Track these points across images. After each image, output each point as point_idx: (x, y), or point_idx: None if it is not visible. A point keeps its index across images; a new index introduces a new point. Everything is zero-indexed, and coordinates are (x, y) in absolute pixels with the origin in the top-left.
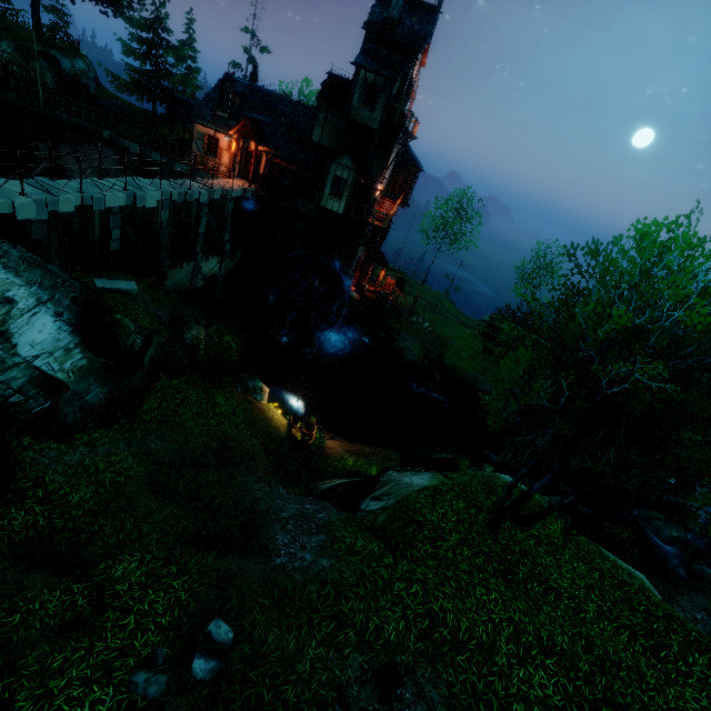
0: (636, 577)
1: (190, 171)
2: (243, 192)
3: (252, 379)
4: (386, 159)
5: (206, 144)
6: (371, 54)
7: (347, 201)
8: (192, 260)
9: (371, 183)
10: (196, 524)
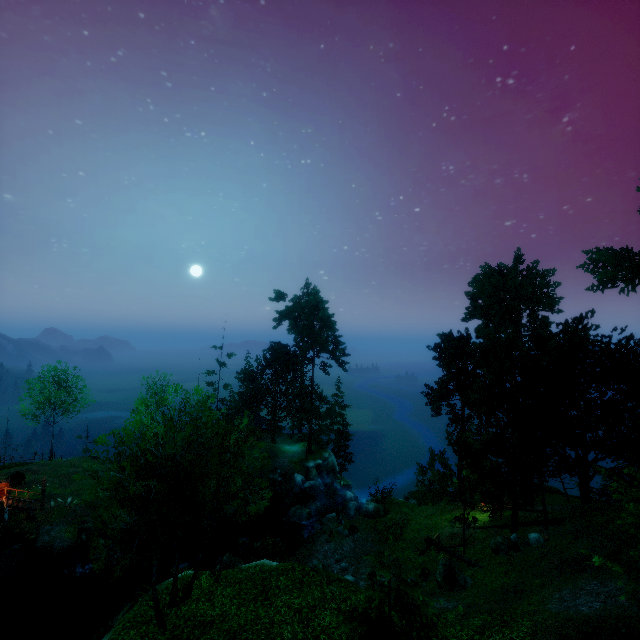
0: (259, 564)
1: None
2: None
3: None
4: None
5: None
6: None
7: None
8: None
9: None
10: None
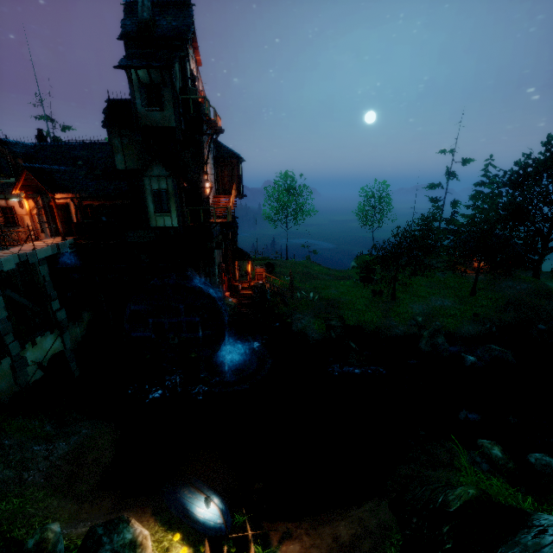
0: None
1: None
2: (57, 249)
3: (112, 531)
4: (200, 155)
5: (0, 218)
6: (136, 56)
7: (177, 211)
8: (4, 356)
9: (197, 185)
10: None
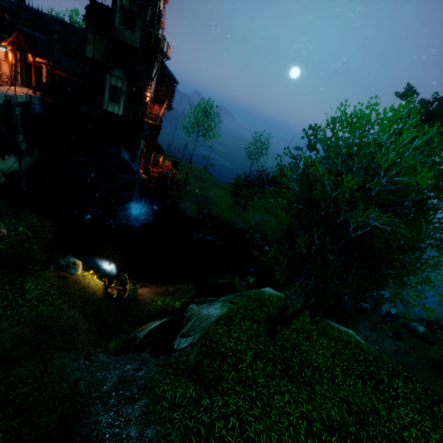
0: (351, 335)
1: None
2: (29, 98)
3: (64, 256)
4: (150, 73)
5: None
6: None
7: (124, 105)
8: None
9: (142, 92)
10: (5, 438)
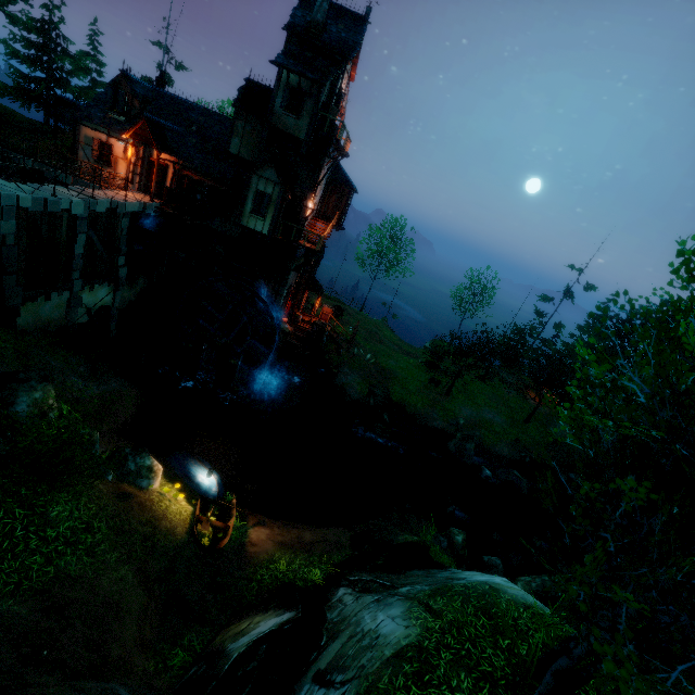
0: None
1: (73, 181)
2: (143, 207)
3: (137, 455)
4: (316, 174)
5: (95, 151)
6: (294, 56)
7: (272, 220)
8: (66, 289)
9: (301, 201)
10: None
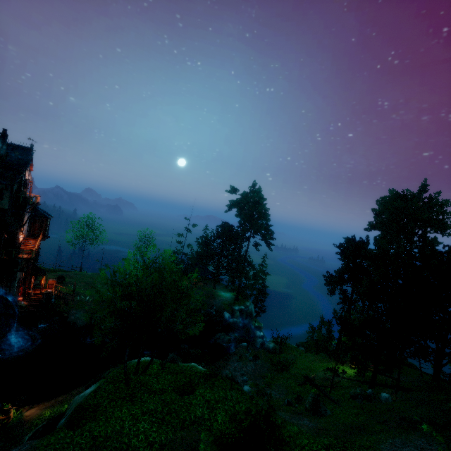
0: (190, 365)
1: None
2: None
3: None
4: (21, 220)
5: None
6: None
7: None
8: None
9: (14, 235)
10: None
